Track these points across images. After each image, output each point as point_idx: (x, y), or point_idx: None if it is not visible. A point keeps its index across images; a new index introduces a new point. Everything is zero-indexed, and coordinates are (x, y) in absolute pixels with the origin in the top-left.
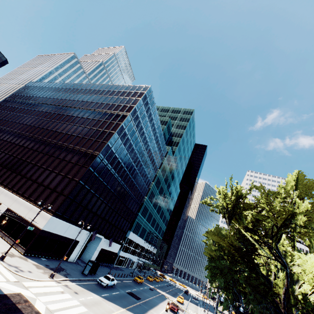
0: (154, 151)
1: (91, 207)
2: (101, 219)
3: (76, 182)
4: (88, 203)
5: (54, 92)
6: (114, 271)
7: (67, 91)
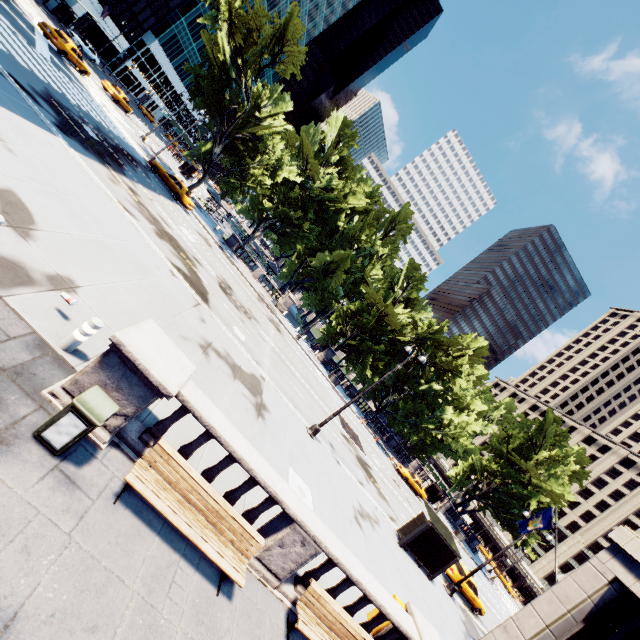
0: None
1: None
2: None
3: None
4: None
5: None
6: (109, 72)
7: None
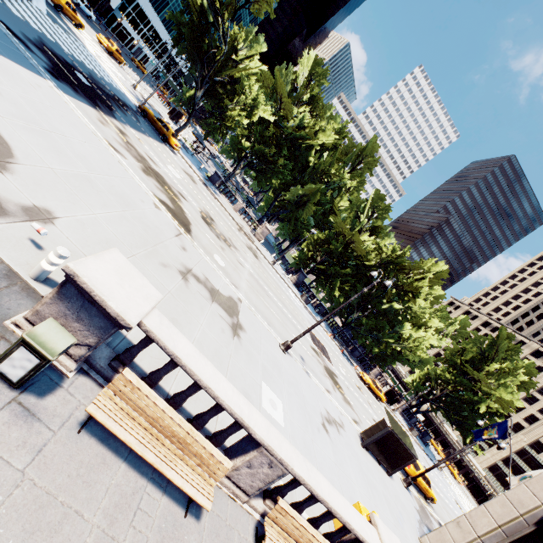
0: None
1: None
2: None
3: None
4: None
5: None
6: (105, 29)
7: None
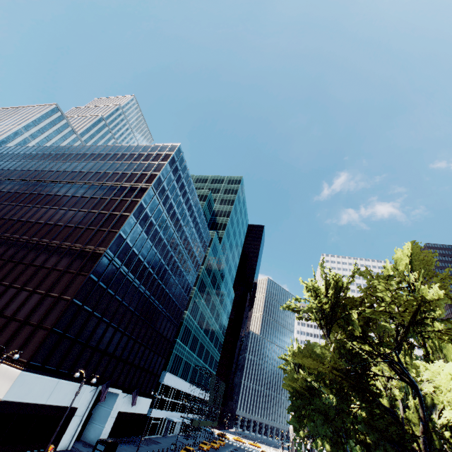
0: (193, 240)
1: (97, 342)
2: (115, 359)
3: (68, 303)
4: (90, 337)
5: (22, 161)
6: (144, 447)
7: (46, 159)
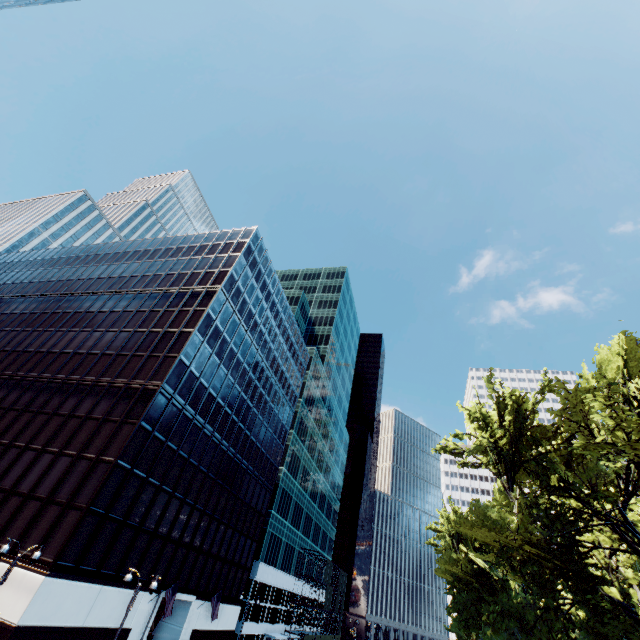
0: (285, 361)
1: (156, 523)
2: (183, 548)
3: (110, 467)
4: (145, 516)
5: (41, 269)
6: None
7: (72, 264)
